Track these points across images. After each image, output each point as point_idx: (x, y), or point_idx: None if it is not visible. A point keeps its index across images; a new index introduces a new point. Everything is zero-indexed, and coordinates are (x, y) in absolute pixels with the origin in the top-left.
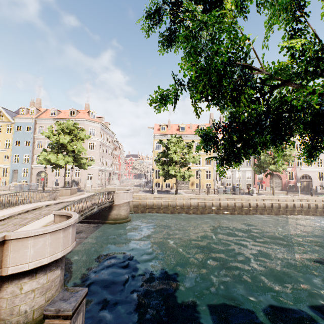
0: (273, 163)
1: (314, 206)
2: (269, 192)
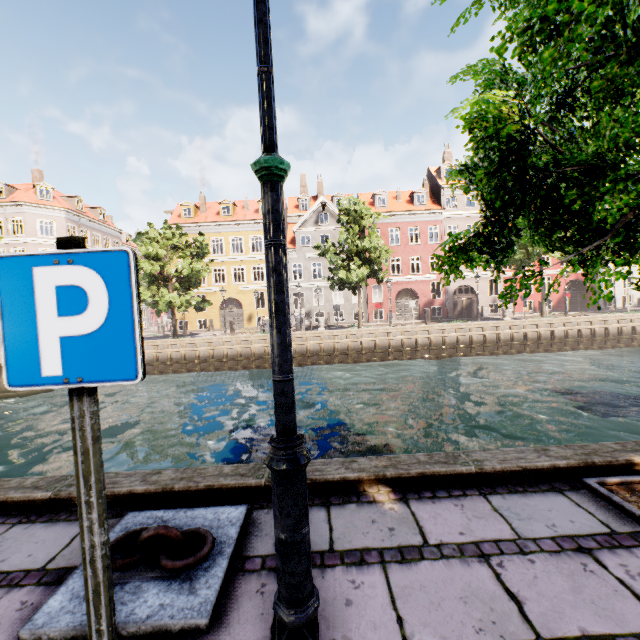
0: (348, 266)
1: (426, 342)
2: (388, 323)
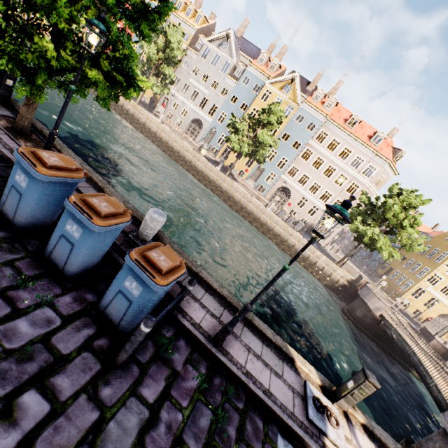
0: None
1: None
2: None
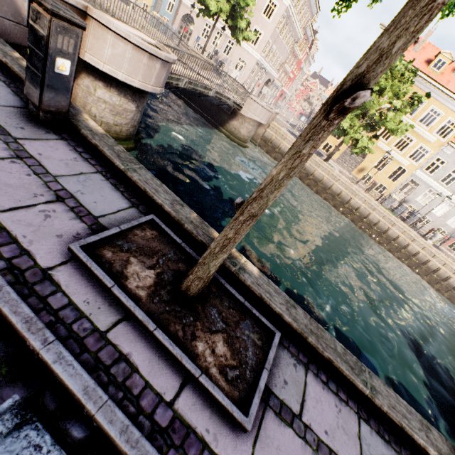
0: None
1: None
2: None
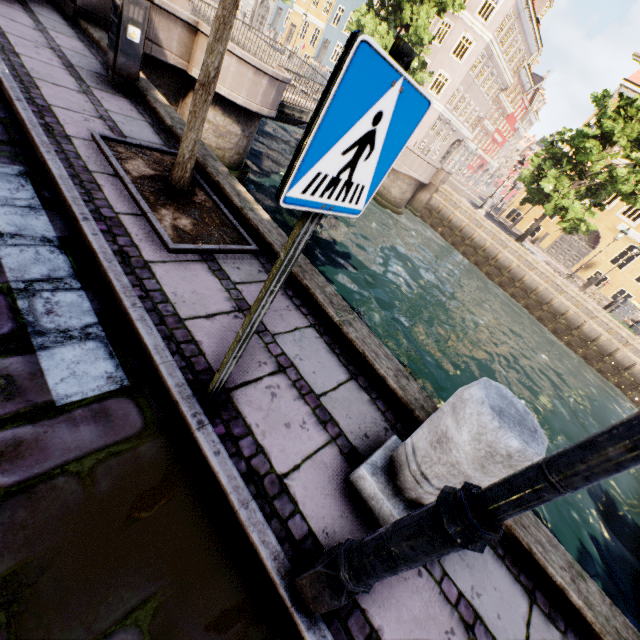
0: None
1: None
2: None
